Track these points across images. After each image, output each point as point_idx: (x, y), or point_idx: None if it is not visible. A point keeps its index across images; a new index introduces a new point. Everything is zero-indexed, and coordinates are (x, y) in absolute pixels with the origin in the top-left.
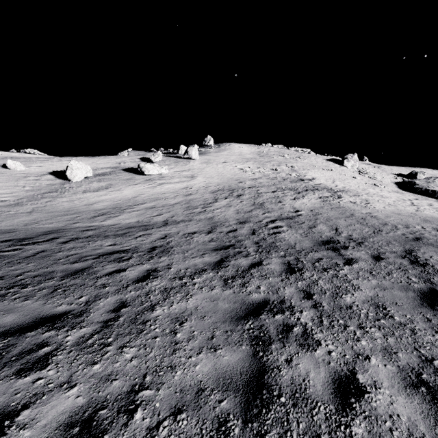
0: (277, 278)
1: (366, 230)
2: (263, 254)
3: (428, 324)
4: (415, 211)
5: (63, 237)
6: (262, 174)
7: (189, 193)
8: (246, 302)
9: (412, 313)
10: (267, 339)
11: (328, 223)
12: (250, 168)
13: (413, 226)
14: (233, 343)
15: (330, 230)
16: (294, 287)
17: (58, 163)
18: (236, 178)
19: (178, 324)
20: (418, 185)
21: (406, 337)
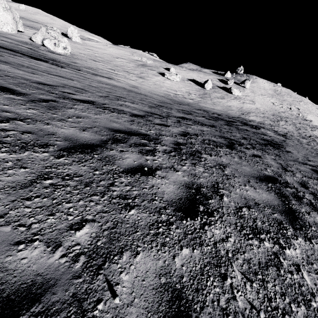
0: None
1: None
2: None
3: None
4: None
5: (252, 121)
6: (284, 110)
7: (262, 112)
8: None
9: None
10: None
11: None
12: (276, 103)
13: None
14: None
15: None
16: None
17: (182, 72)
18: (274, 109)
19: None
20: None
21: None
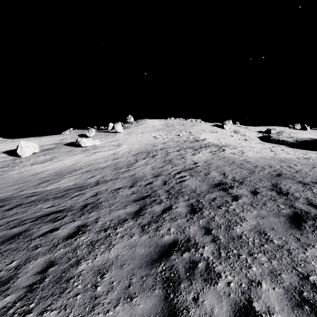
0: (183, 219)
1: (244, 172)
2: (173, 200)
3: (298, 243)
4: (273, 155)
5: (9, 205)
6: (169, 139)
7: (116, 157)
8: (159, 244)
9: (285, 235)
10: (176, 279)
11: (218, 170)
12: (160, 135)
13: (274, 166)
14: (148, 288)
15: (219, 175)
16: (197, 225)
17: (11, 144)
18: (151, 144)
19: (99, 277)
20: (273, 137)
21: (285, 257)
